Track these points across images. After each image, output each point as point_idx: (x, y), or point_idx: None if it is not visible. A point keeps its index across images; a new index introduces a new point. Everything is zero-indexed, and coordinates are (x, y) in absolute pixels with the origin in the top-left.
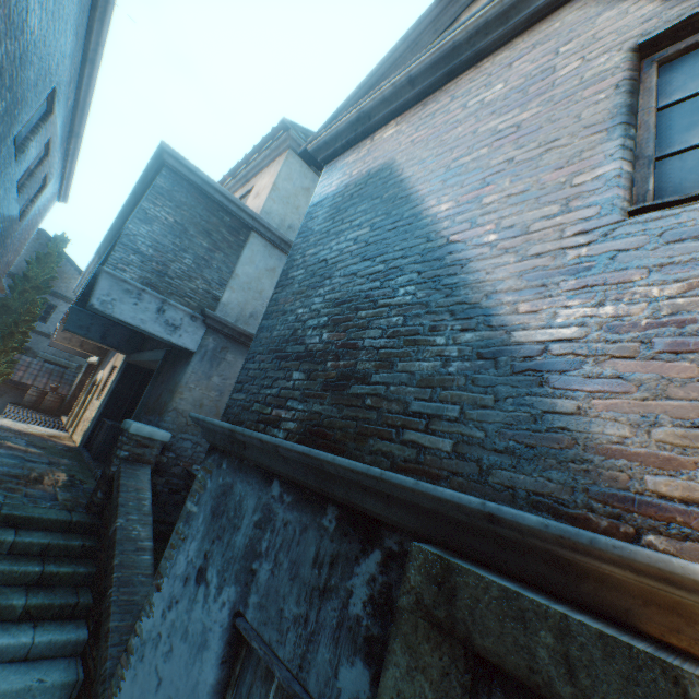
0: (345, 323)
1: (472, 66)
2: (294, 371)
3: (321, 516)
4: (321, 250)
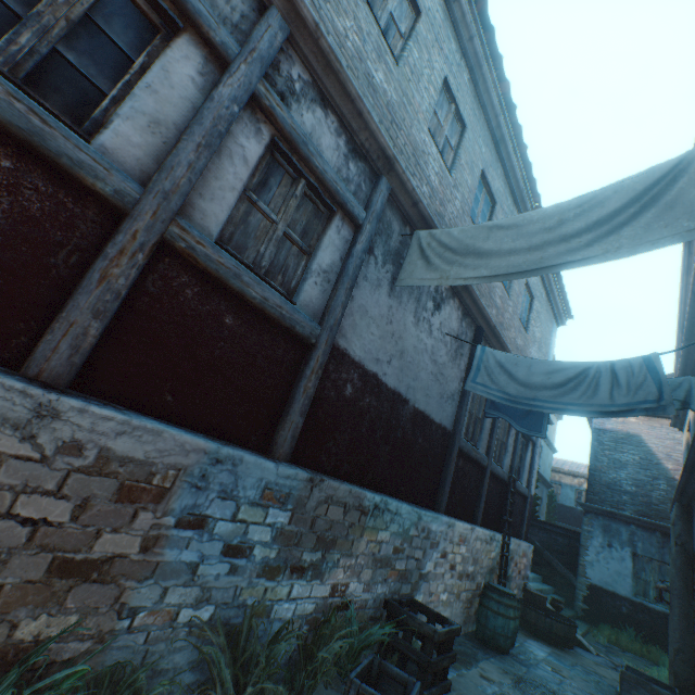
0: (641, 487)
1: (666, 418)
2: (622, 495)
3: (654, 533)
4: (613, 454)
